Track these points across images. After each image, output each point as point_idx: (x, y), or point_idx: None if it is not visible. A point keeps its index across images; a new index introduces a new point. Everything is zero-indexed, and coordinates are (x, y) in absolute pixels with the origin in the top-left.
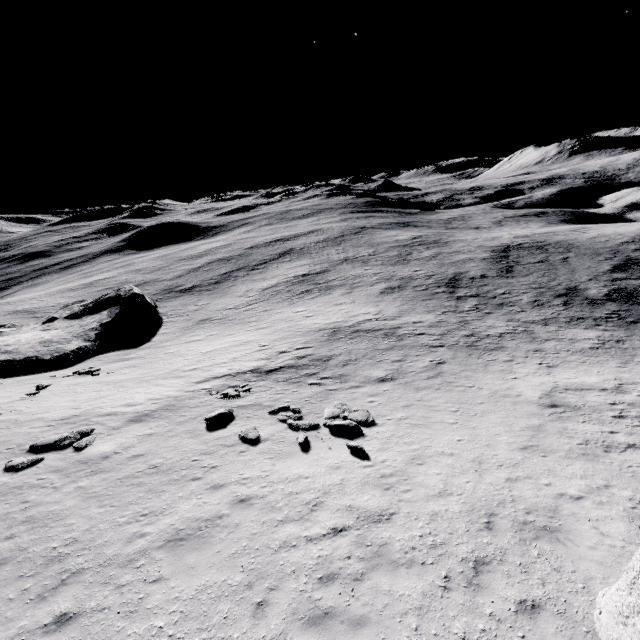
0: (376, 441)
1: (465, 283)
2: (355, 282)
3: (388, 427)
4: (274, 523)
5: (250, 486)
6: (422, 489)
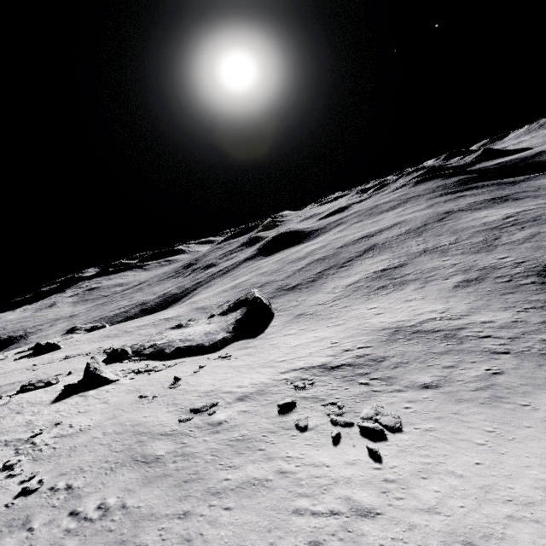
0: (394, 447)
1: None
2: (430, 275)
3: (411, 436)
4: (295, 494)
5: (289, 463)
6: (414, 501)
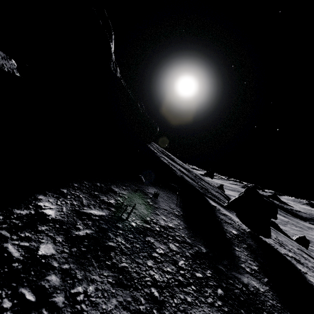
0: None
1: (312, 243)
2: None
3: None
4: None
5: None
6: None
